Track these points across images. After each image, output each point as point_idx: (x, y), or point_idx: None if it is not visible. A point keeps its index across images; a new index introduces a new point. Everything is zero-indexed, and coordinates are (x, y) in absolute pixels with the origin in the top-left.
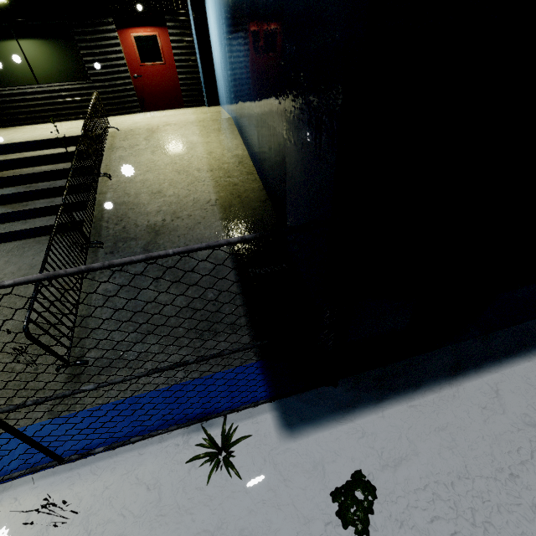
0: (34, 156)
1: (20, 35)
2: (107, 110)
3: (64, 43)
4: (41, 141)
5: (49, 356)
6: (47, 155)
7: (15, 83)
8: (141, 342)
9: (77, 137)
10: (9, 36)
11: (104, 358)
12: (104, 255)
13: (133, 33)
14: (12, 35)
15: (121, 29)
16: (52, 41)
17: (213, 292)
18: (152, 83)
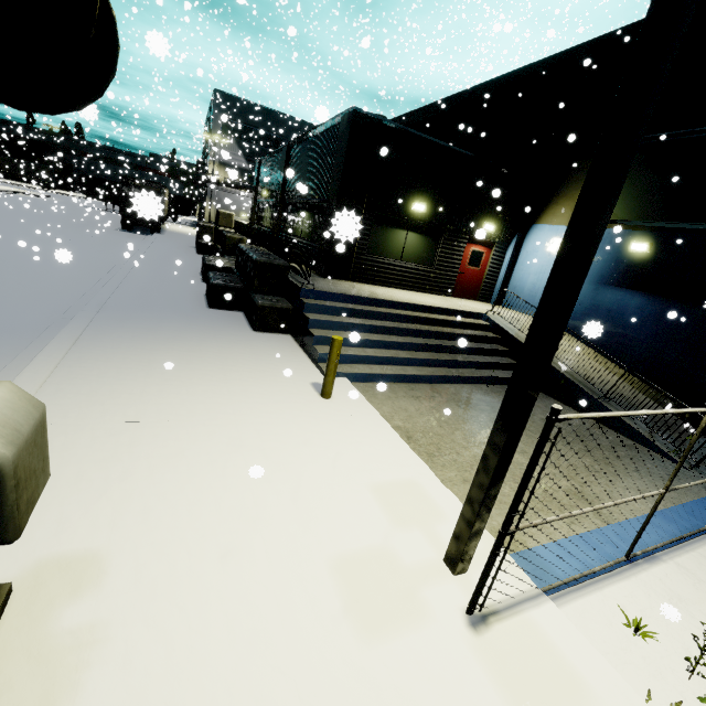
0: (454, 320)
1: (411, 229)
2: (432, 289)
3: (431, 241)
4: (448, 310)
5: (667, 461)
6: (461, 321)
7: (387, 255)
8: (705, 460)
9: (468, 312)
10: (404, 227)
11: (701, 466)
12: (616, 406)
13: (473, 247)
14: (406, 228)
15: (467, 243)
16: (426, 238)
17: (701, 439)
18: (466, 279)
